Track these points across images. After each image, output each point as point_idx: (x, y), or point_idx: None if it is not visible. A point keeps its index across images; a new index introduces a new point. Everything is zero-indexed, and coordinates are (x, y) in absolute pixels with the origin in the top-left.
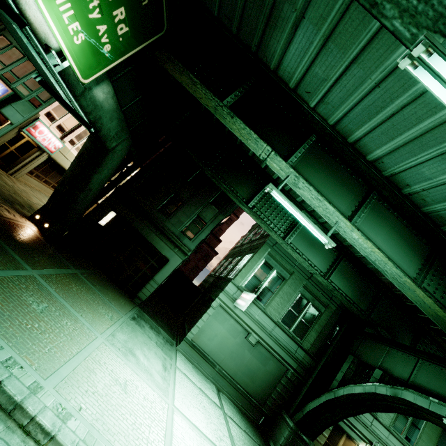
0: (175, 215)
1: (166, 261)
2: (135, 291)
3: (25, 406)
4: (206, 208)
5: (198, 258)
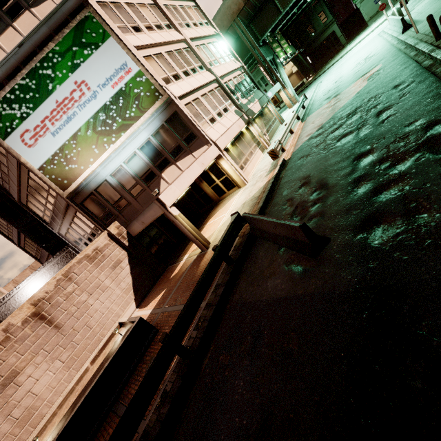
0: (315, 28)
1: (333, 32)
2: (341, 46)
3: (347, 52)
4: (315, 11)
5: (338, 4)
